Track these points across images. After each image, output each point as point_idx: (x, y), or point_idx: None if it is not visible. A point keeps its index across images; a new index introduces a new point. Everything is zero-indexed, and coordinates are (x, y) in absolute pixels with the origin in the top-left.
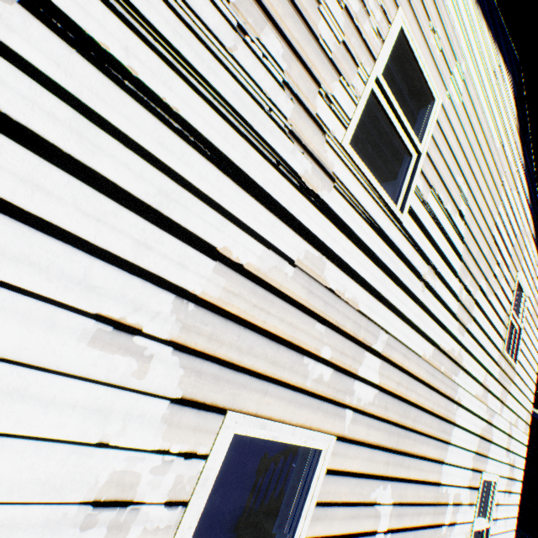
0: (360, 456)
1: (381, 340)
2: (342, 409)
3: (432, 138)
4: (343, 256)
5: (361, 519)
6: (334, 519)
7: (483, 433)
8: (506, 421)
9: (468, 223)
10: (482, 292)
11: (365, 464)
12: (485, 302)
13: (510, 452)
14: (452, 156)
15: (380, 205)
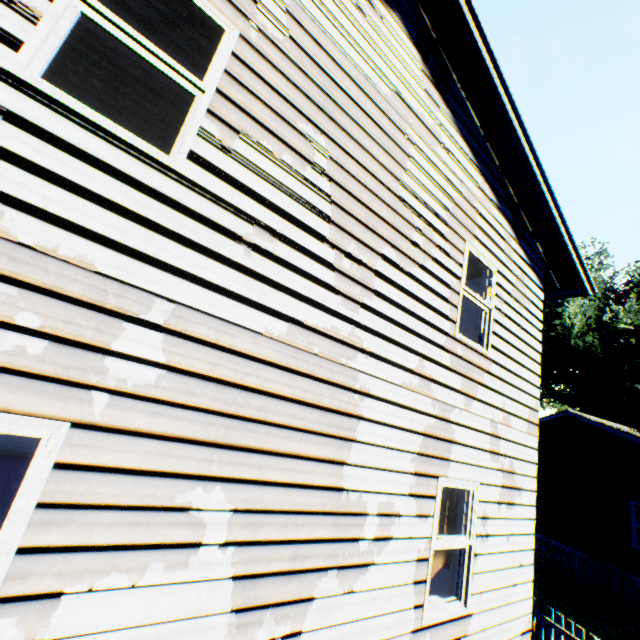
0: (140, 450)
1: (160, 311)
2: (84, 391)
3: (230, 75)
4: (45, 205)
5: (159, 528)
6: (92, 526)
7: (433, 431)
8: (483, 418)
9: (339, 179)
10: (389, 262)
11: (154, 460)
12: (400, 274)
13: (502, 456)
14: (283, 99)
15: (122, 148)
